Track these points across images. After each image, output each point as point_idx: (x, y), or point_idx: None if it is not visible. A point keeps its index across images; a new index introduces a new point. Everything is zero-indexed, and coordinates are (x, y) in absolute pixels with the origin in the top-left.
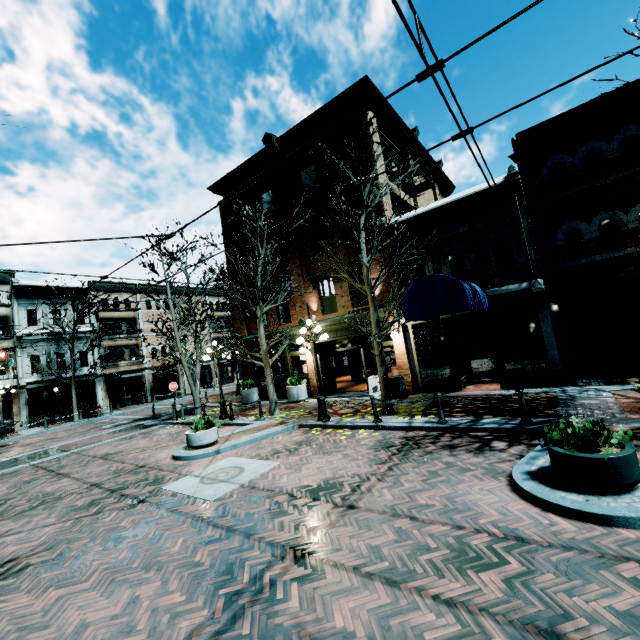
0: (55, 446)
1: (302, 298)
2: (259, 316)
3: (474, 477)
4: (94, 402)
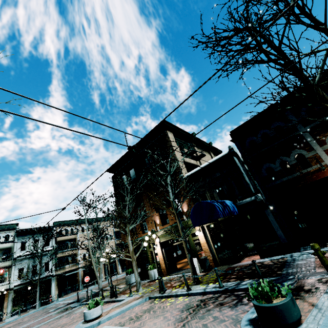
0: None
1: (151, 218)
2: (127, 232)
3: (225, 326)
4: (49, 293)
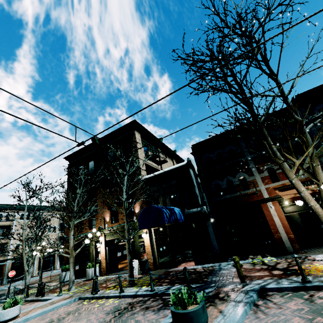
0: None
1: (102, 214)
2: (71, 226)
3: None
4: None
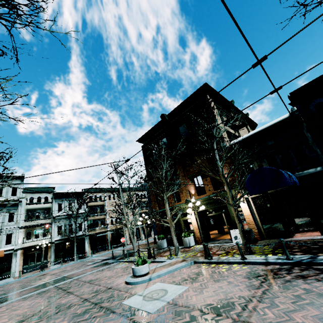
0: (66, 275)
1: (186, 188)
2: (165, 199)
3: None
4: (84, 250)
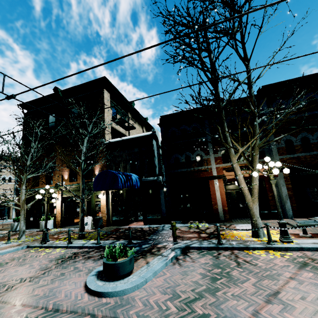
0: None
1: (60, 172)
2: (23, 180)
3: (78, 275)
4: None
